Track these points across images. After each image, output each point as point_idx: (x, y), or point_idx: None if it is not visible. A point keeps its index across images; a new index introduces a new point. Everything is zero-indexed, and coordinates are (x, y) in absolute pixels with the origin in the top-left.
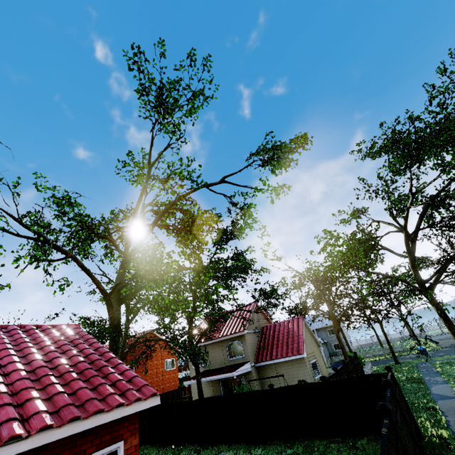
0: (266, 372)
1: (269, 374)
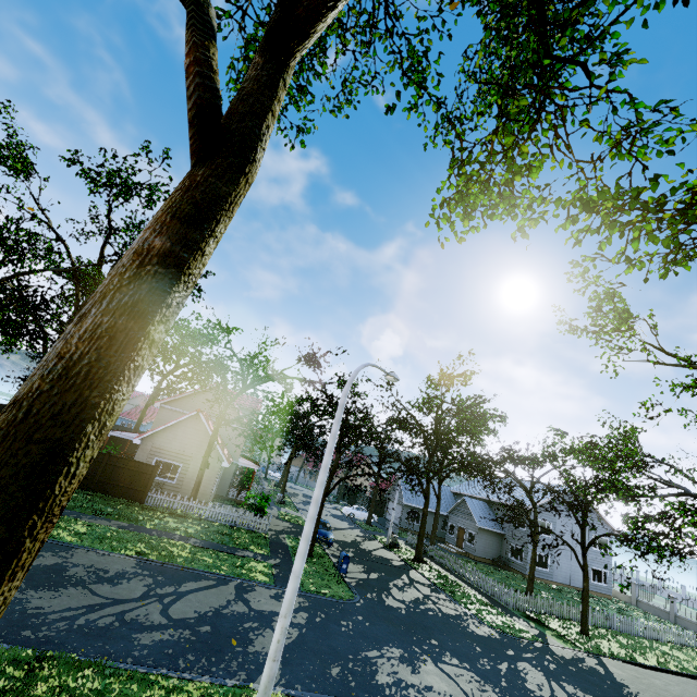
0: None
1: None
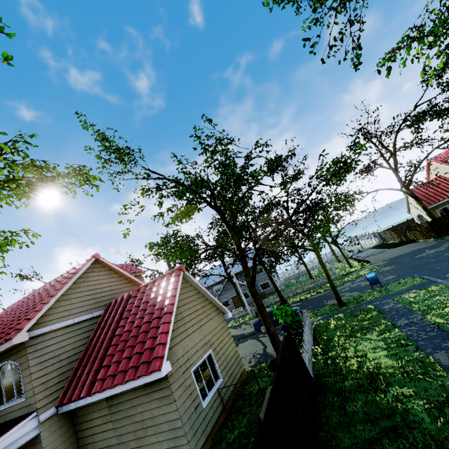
0: (88, 419)
1: (94, 424)
